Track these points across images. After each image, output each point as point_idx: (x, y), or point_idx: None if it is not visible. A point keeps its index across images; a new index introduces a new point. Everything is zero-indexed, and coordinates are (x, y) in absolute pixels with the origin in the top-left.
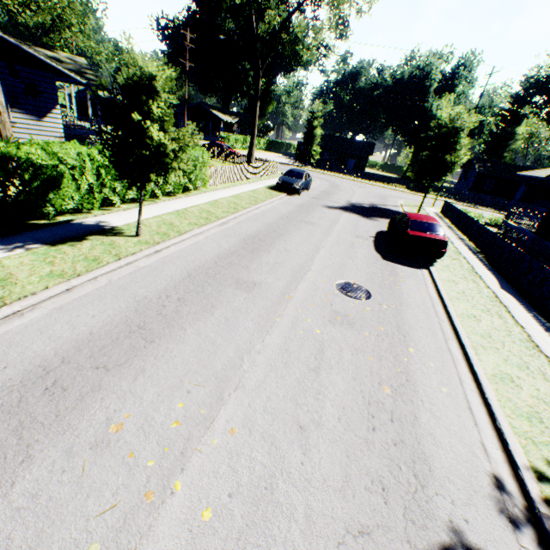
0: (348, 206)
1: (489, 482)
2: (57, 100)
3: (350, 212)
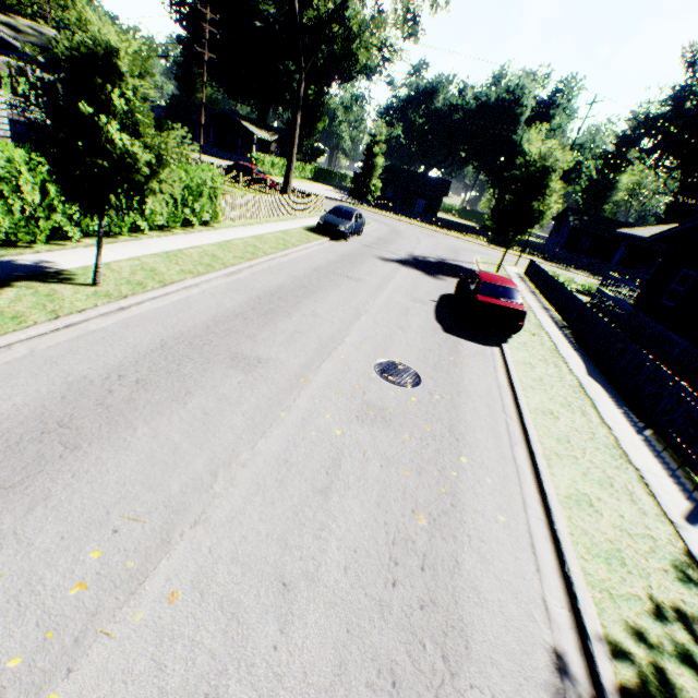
0: (409, 259)
1: (547, 661)
2: None
3: (410, 267)
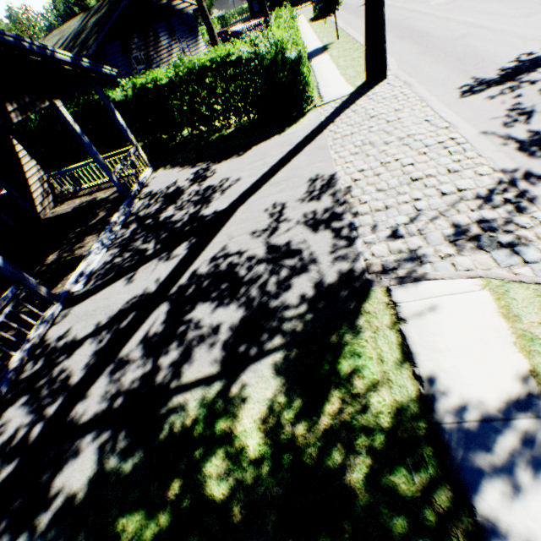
0: None
1: None
2: (198, 30)
3: None
